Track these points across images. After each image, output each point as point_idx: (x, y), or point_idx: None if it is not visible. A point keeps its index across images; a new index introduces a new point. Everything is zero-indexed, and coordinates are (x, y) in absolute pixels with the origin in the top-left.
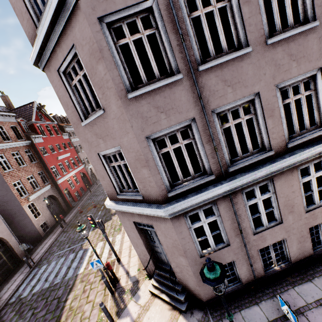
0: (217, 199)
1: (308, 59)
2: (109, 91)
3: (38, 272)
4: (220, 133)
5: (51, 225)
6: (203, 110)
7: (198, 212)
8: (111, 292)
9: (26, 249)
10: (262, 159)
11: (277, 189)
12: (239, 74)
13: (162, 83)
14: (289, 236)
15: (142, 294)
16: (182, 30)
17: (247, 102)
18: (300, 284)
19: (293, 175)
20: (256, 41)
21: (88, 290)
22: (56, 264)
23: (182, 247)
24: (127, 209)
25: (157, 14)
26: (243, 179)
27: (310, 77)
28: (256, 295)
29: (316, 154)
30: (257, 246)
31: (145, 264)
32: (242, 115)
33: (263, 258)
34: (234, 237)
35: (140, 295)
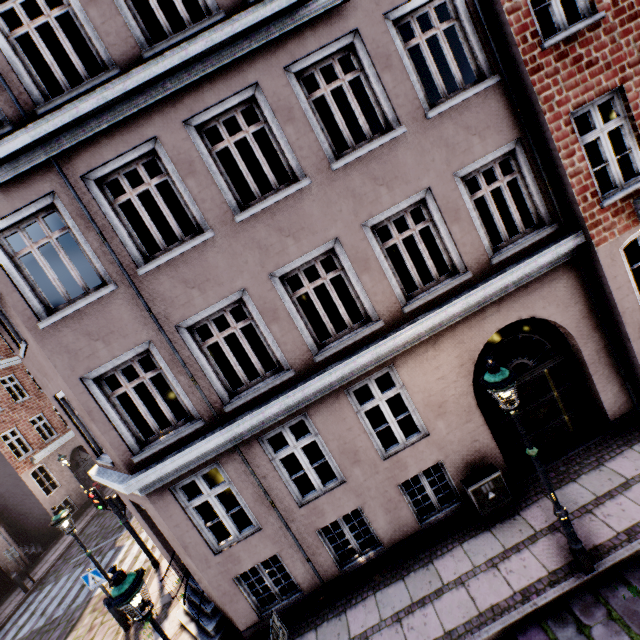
0: (219, 457)
1: (312, 230)
2: (18, 320)
3: (36, 599)
4: (200, 355)
5: (80, 503)
6: (159, 329)
7: (195, 479)
8: (123, 626)
9: (29, 555)
10: (279, 385)
11: (320, 429)
12: (206, 269)
13: (87, 301)
14: (366, 503)
15: (168, 625)
16: (103, 226)
17: (236, 304)
18: (387, 585)
19: (340, 402)
20: (220, 220)
21: (97, 626)
22: (66, 581)
23: (179, 541)
24: (104, 482)
25: (63, 210)
26: (244, 422)
27: (330, 252)
28: (321, 611)
29: (366, 366)
30: (311, 525)
31: (175, 570)
32: (233, 323)
33: (333, 544)
34: (266, 515)
35: (164, 628)
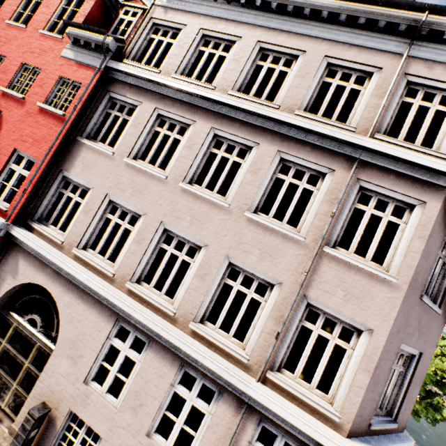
0: None
1: None
2: None
3: None
4: None
5: None
6: None
7: None
8: None
9: None
10: None
11: None
12: None
13: None
14: None
15: None
16: None
17: None
18: None
19: None
20: None
21: None
22: None
23: None
24: None
25: None
26: None
27: None
28: None
29: None
30: None
31: None
32: None
33: None
34: None
35: None
